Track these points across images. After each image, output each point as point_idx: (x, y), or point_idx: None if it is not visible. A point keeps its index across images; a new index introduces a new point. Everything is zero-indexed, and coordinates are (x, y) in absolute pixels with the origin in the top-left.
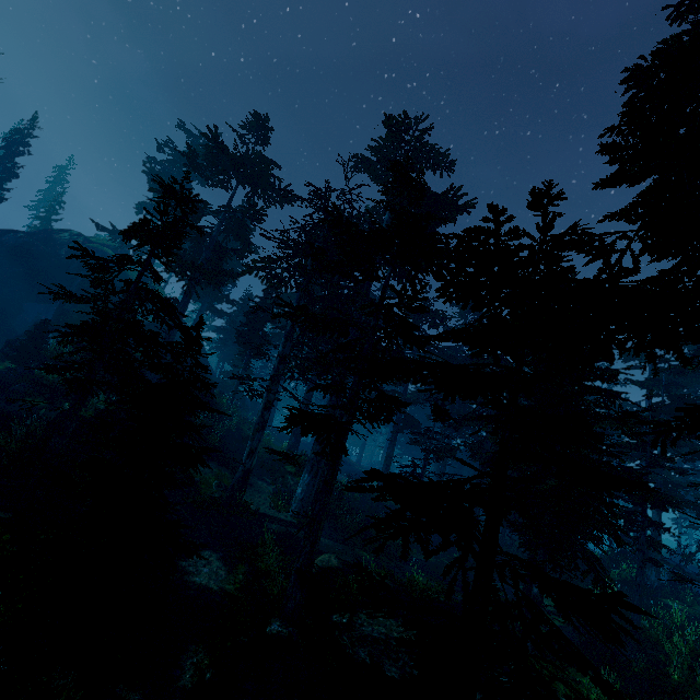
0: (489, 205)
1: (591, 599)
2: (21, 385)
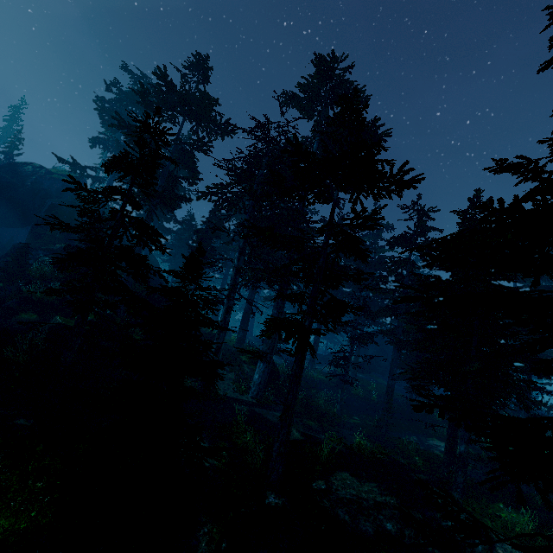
0: None
1: None
2: (13, 302)
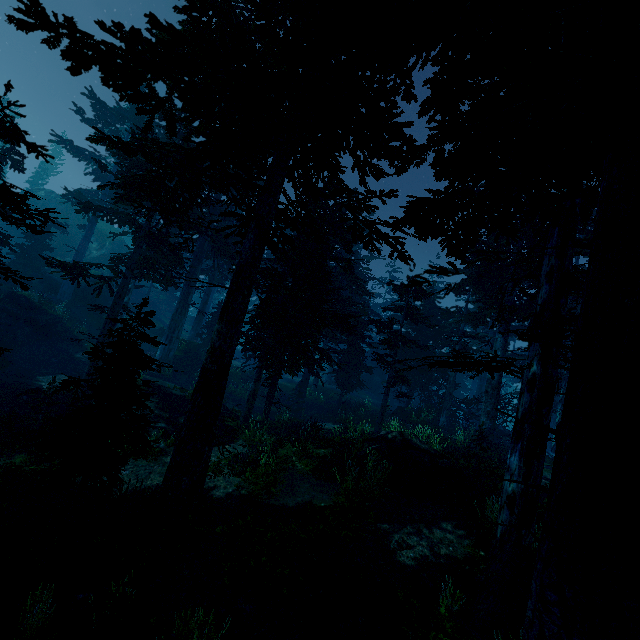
0: None
1: None
2: None
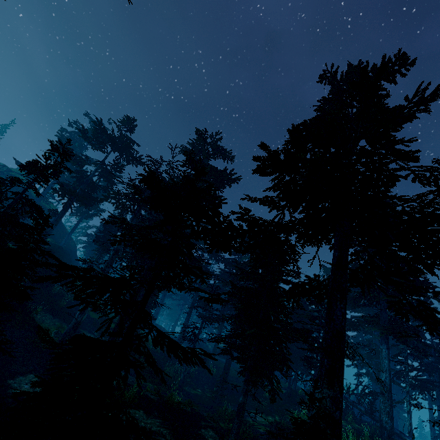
0: (149, 169)
1: (174, 340)
2: None
